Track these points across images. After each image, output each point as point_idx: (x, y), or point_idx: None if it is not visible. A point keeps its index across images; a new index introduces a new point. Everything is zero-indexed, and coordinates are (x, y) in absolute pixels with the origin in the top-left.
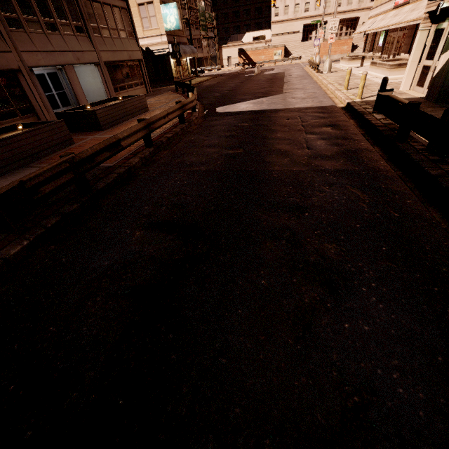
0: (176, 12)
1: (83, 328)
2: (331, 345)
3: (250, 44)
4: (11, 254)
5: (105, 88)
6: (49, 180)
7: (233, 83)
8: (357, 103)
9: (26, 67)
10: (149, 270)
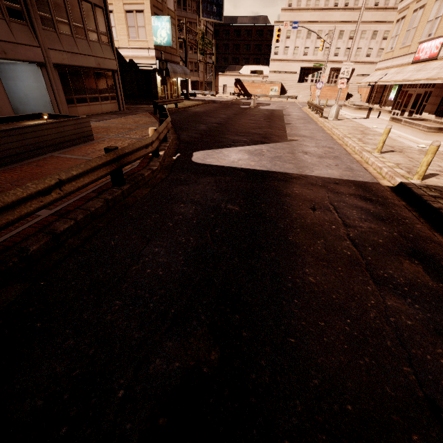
0: (169, 27)
1: None
2: None
3: (247, 76)
4: None
5: (51, 97)
6: None
7: (225, 114)
8: (423, 190)
9: None
10: None
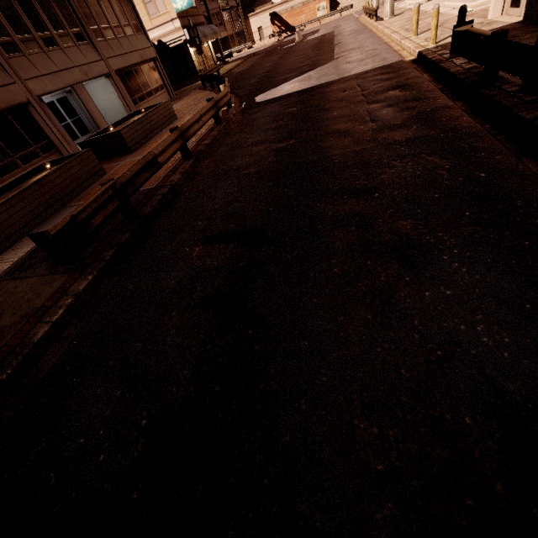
0: None
1: (166, 339)
2: (412, 313)
3: (283, 4)
4: (80, 290)
5: (123, 103)
6: (97, 211)
7: (270, 62)
8: (431, 50)
9: (34, 97)
10: (216, 280)
